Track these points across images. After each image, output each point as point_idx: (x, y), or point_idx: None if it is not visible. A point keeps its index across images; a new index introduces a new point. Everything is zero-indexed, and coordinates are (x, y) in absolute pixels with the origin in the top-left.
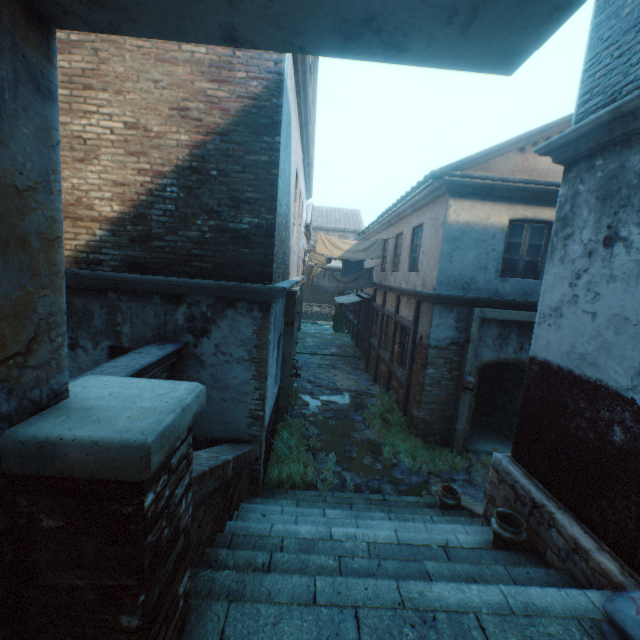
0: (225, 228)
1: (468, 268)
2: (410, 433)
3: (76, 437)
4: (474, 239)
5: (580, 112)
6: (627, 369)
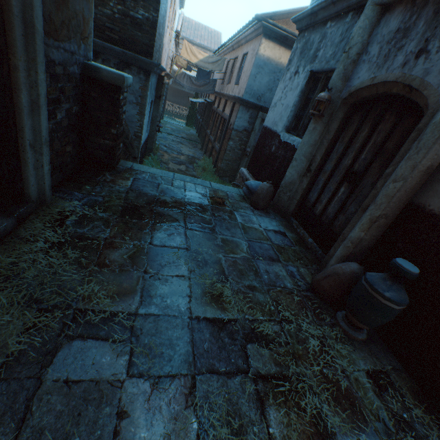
0: (127, 14)
1: (263, 87)
2: (215, 175)
3: (105, 69)
4: (270, 70)
5: (311, 4)
6: (282, 125)
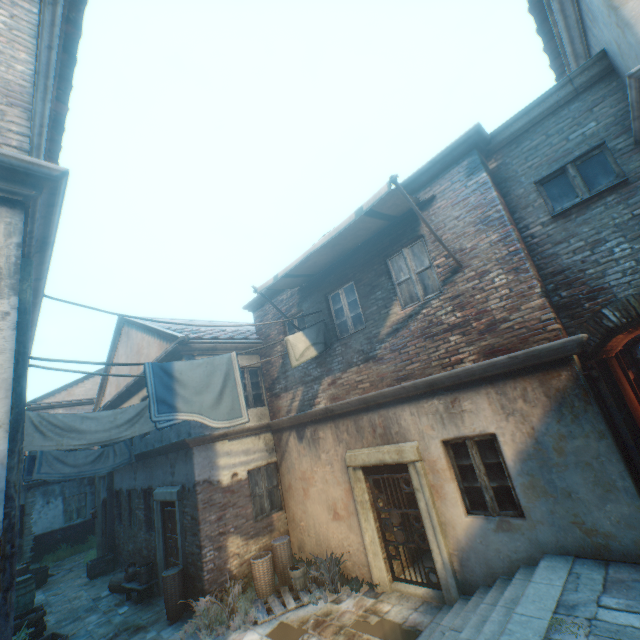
0: None
1: None
2: None
3: None
4: None
5: None
6: None
